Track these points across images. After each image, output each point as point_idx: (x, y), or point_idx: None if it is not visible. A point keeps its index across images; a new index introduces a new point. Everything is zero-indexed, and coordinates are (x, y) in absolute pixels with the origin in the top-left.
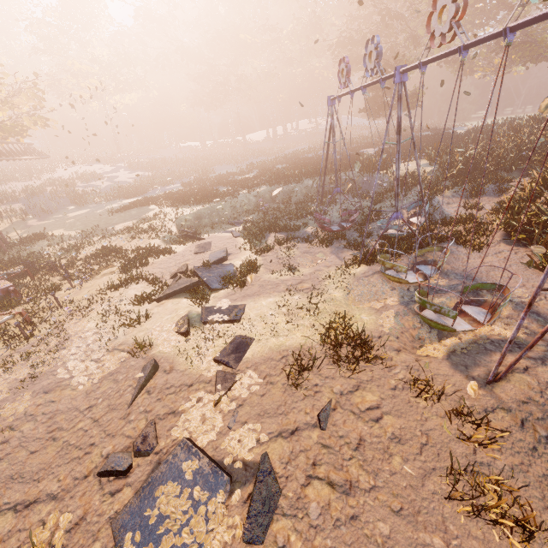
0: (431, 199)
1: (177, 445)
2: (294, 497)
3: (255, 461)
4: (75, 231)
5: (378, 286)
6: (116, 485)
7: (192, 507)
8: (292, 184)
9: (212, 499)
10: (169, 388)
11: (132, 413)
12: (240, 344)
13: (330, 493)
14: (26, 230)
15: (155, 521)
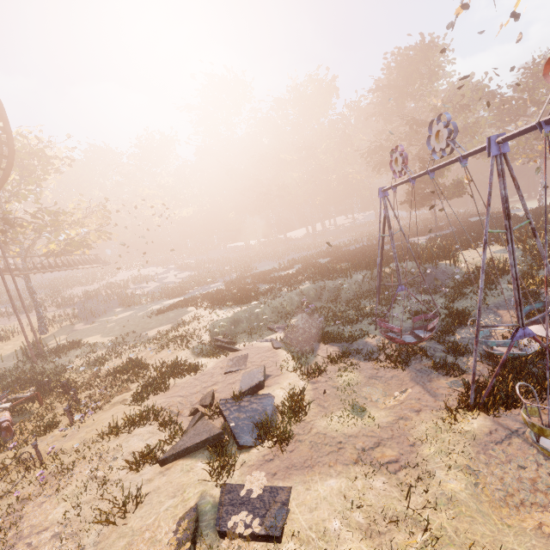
0: (538, 296)
1: None
2: None
3: None
4: (109, 338)
5: (530, 468)
6: None
7: None
8: (339, 279)
9: None
10: None
11: None
12: None
13: None
14: (69, 335)
15: None
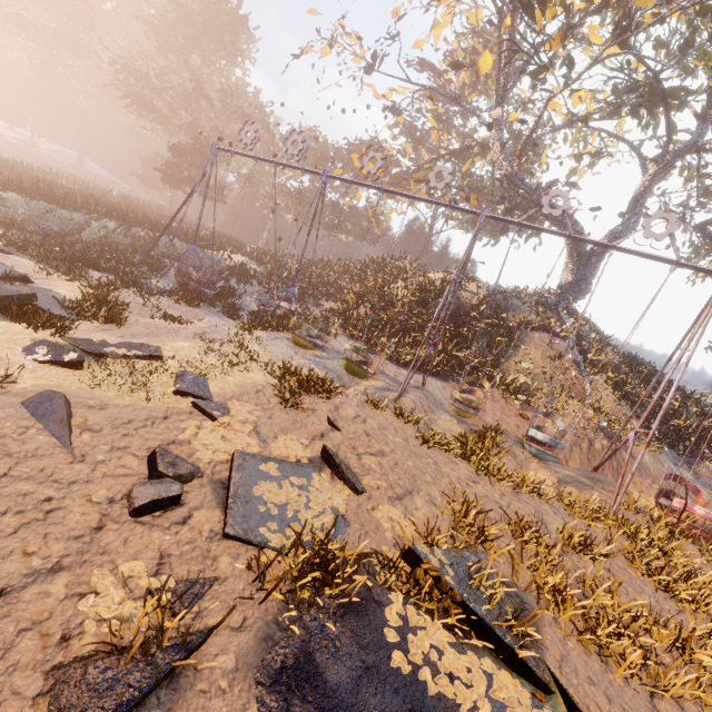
0: None
1: (236, 456)
2: (360, 466)
3: (313, 456)
4: None
5: (285, 349)
6: (176, 515)
7: (301, 491)
8: (78, 213)
9: (313, 481)
10: (130, 422)
11: (90, 453)
12: (195, 379)
13: (376, 458)
14: None
15: (278, 511)
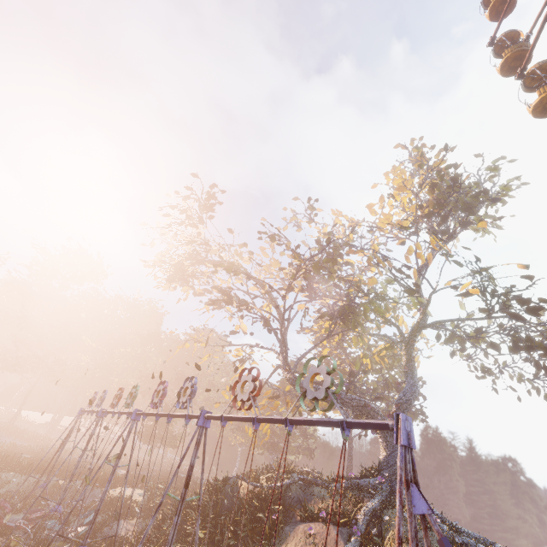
0: (114, 520)
1: None
2: None
3: None
4: None
5: None
6: None
7: None
8: (16, 473)
9: None
10: None
11: None
12: None
13: None
14: None
15: None
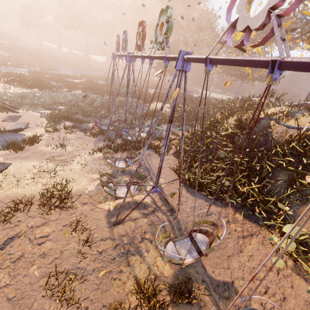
0: (158, 126)
1: None
2: None
3: None
4: None
5: (103, 166)
6: None
7: None
8: (97, 95)
9: None
10: None
11: None
12: None
13: None
14: None
15: None
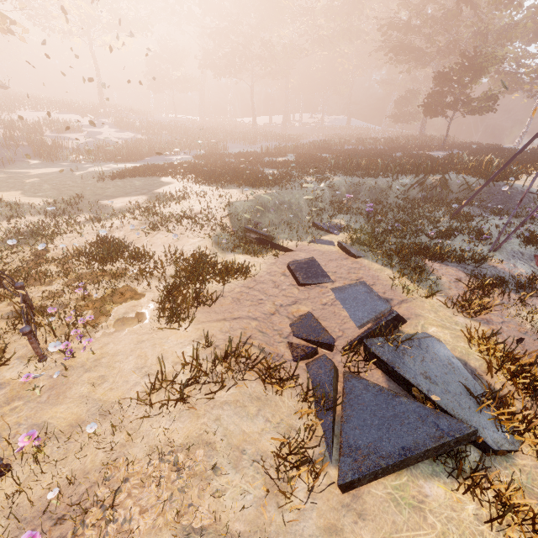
0: None
1: None
2: None
3: None
4: (43, 199)
5: None
6: None
7: None
8: (380, 179)
9: None
10: None
11: None
12: None
13: None
14: None
15: None
